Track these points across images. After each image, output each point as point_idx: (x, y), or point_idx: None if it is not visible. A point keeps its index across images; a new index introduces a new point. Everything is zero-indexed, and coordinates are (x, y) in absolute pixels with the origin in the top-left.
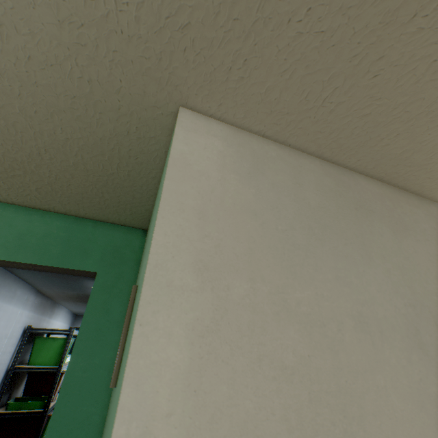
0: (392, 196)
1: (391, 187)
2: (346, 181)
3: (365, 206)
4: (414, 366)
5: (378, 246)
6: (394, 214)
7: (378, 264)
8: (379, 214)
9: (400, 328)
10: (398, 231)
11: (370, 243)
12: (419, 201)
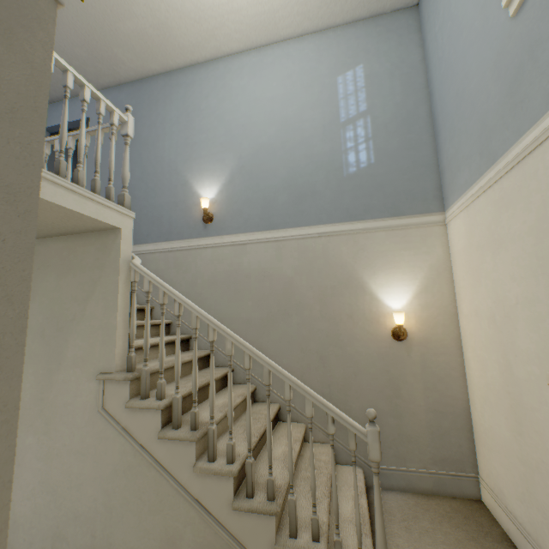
0: (73, 245)
1: (77, 236)
2: (41, 249)
3: (47, 264)
4: (35, 344)
5: (43, 289)
6: (66, 261)
7: (38, 300)
8: (54, 266)
9: (36, 329)
10: (63, 274)
11: (39, 289)
12: (98, 237)
